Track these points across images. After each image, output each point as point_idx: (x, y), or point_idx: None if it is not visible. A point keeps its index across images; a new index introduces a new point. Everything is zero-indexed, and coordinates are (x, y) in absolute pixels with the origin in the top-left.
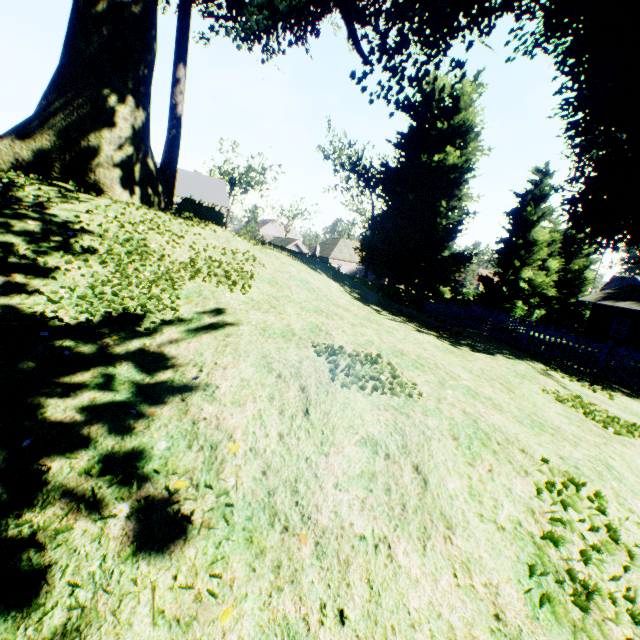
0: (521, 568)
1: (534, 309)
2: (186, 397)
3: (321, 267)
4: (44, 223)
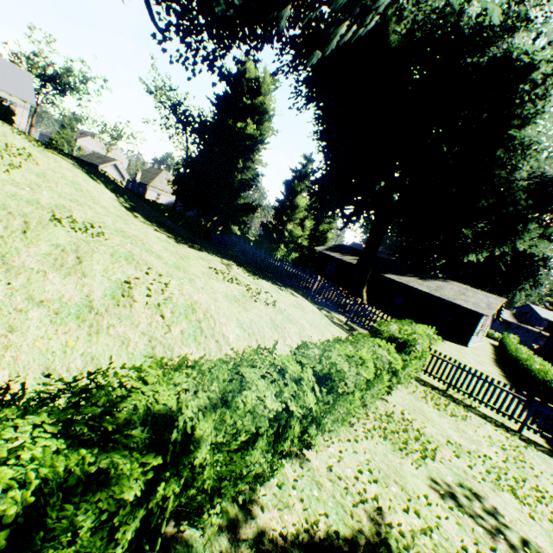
0: (110, 288)
1: (292, 252)
2: None
3: (106, 180)
4: None
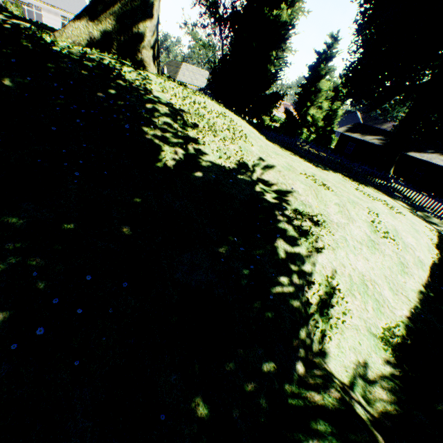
0: (368, 227)
1: (311, 134)
2: (292, 194)
3: (239, 116)
4: (165, 106)
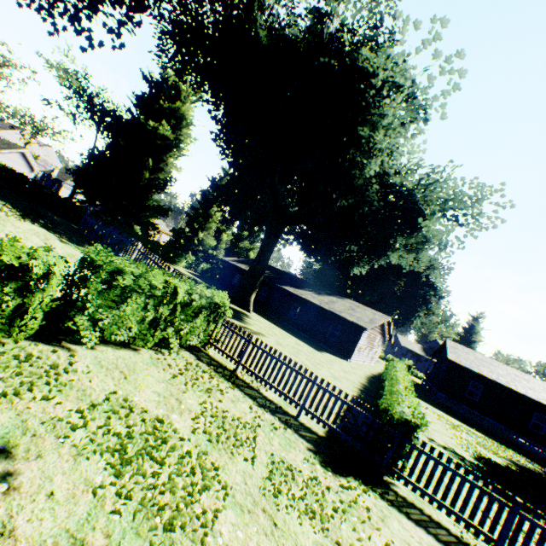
0: None
1: (202, 261)
2: None
3: None
4: None
